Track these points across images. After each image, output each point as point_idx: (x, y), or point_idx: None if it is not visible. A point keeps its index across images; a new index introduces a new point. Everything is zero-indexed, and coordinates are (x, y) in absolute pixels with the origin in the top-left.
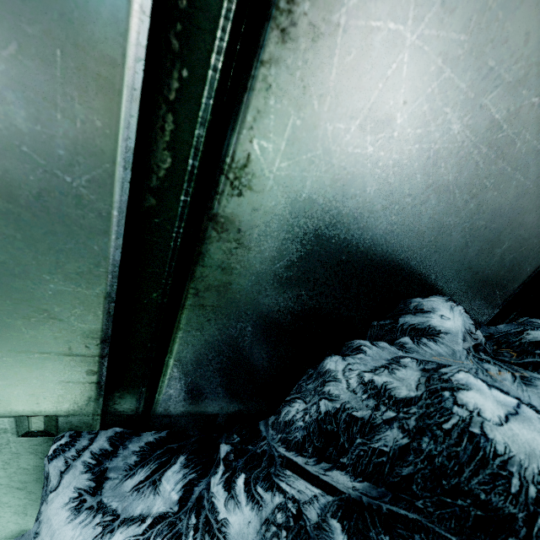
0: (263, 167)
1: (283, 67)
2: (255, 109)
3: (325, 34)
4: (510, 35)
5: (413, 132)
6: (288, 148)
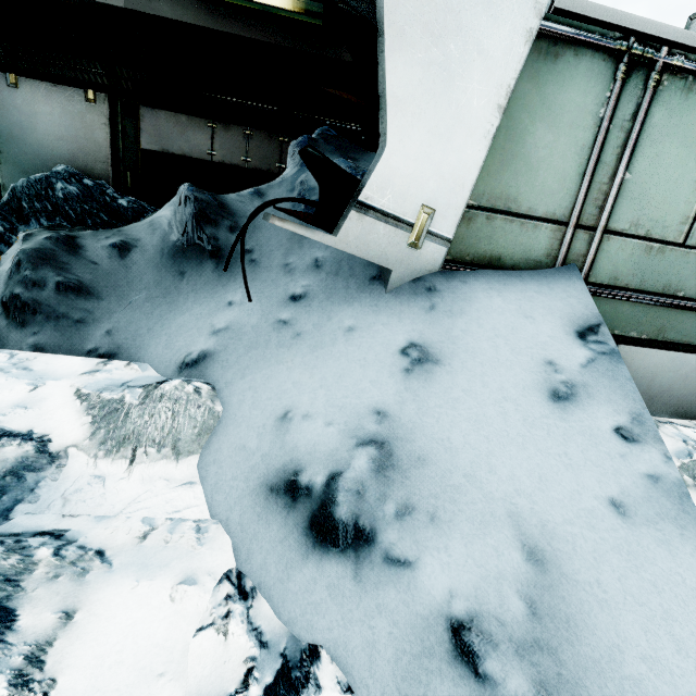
0: (8, 185)
1: (3, 168)
2: (2, 175)
3: (8, 162)
4: (42, 153)
5: (35, 173)
6: (11, 181)
